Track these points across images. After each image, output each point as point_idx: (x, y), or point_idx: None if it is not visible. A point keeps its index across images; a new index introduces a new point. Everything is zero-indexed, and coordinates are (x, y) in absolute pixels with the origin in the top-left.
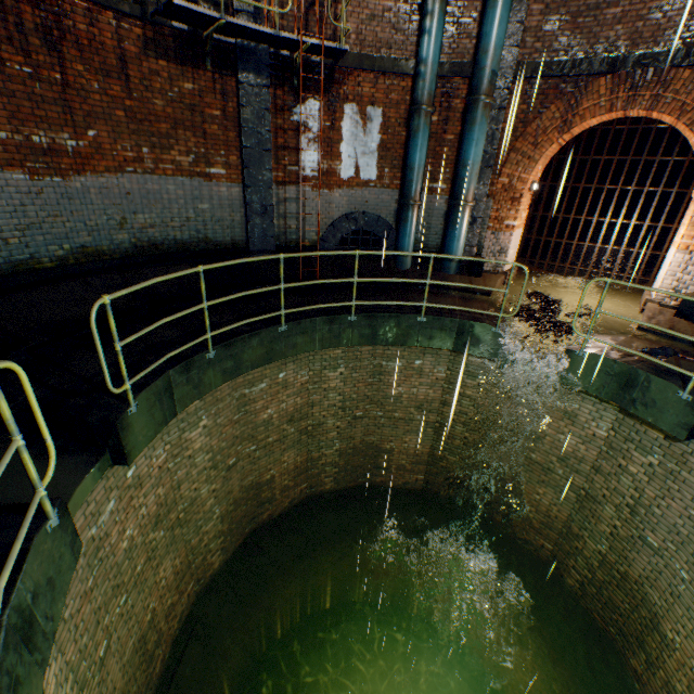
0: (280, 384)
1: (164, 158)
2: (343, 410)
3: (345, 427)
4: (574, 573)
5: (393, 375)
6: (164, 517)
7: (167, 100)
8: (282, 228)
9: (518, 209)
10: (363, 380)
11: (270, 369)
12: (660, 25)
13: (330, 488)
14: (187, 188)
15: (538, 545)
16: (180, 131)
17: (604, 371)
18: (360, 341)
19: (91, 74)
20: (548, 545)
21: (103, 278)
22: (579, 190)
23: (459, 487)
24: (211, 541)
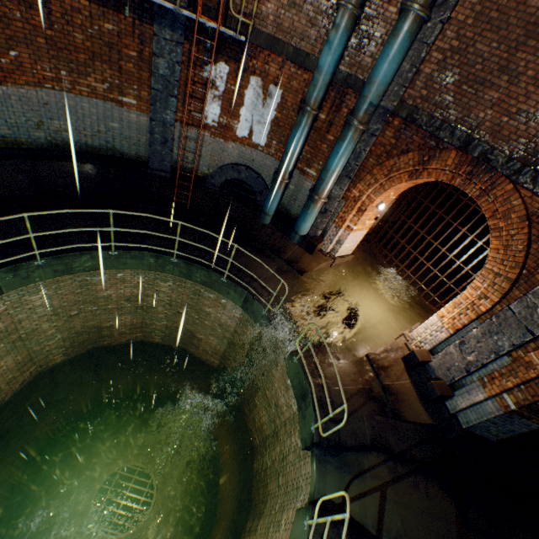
0: (119, 279)
1: (81, 82)
2: (170, 305)
3: (171, 315)
4: (258, 463)
5: (207, 300)
6: (4, 337)
7: (87, 35)
8: (181, 156)
9: (360, 219)
10: (187, 294)
11: (110, 270)
12: (519, 130)
13: (158, 341)
14: (100, 108)
15: (254, 437)
16: (98, 63)
17: (300, 379)
18: (180, 274)
19: (14, 4)
20: (257, 440)
21: (17, 163)
22: (436, 216)
23: (233, 380)
24: (54, 349)
